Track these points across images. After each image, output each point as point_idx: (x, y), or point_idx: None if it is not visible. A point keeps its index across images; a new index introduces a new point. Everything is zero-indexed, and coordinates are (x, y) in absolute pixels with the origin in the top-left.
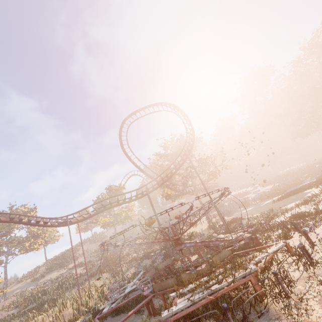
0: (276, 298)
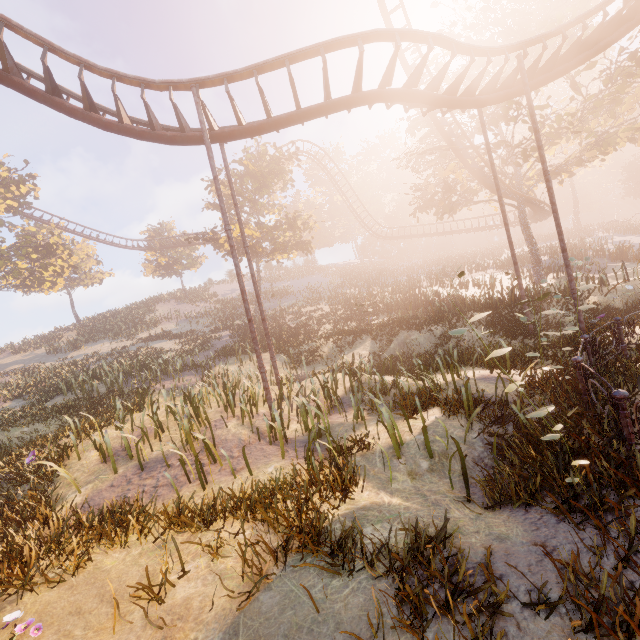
0: None
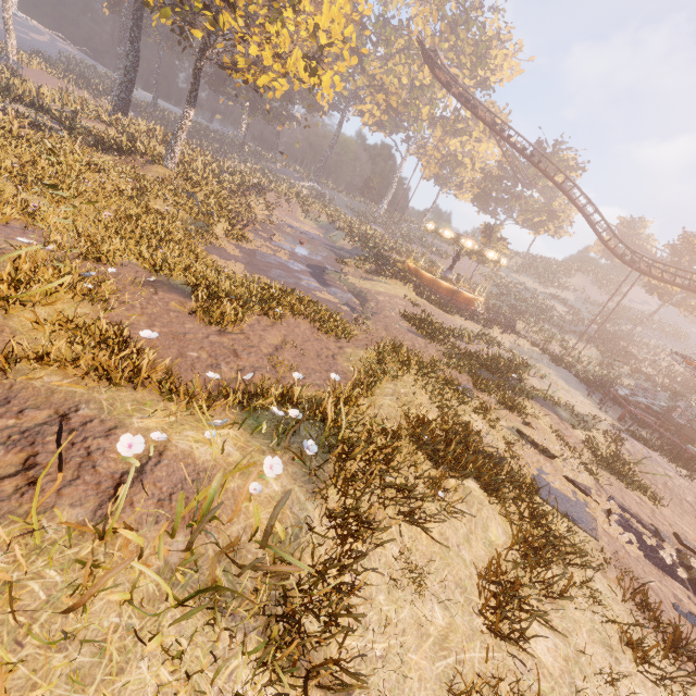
0: None
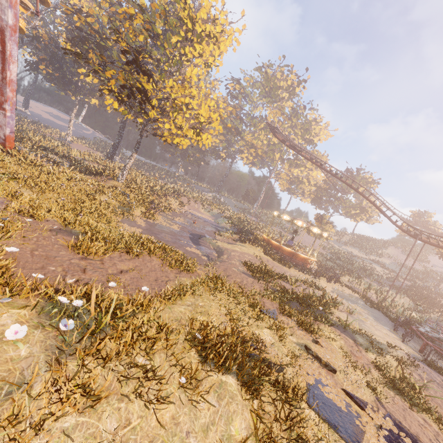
0: None
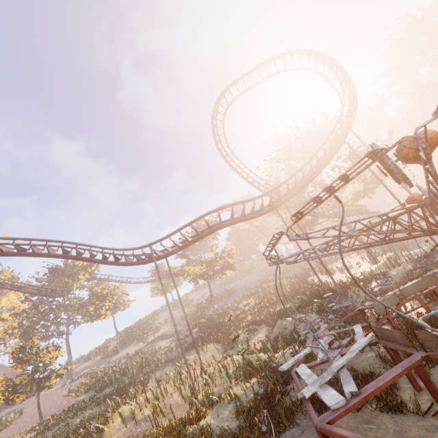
0: None
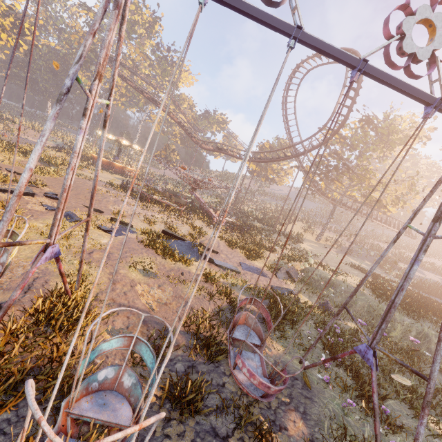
0: (140, 200)
